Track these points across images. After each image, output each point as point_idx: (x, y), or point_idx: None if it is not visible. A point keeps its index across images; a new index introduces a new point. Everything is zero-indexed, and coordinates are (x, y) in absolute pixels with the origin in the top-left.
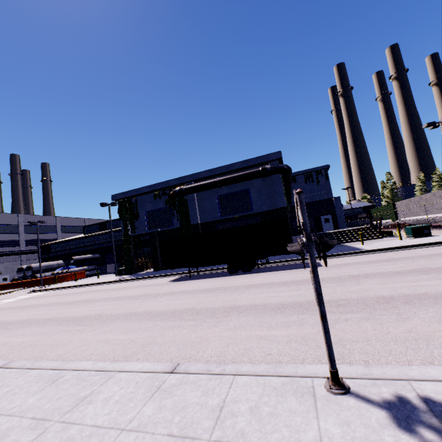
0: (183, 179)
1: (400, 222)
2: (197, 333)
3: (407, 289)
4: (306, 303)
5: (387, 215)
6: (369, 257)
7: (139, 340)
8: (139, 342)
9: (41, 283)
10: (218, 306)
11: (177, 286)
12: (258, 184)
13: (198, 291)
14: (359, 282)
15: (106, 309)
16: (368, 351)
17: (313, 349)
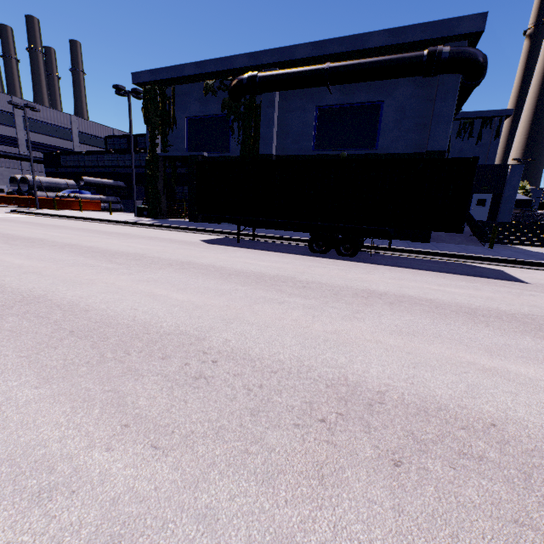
0: (260, 58)
1: None
2: None
3: None
4: None
5: None
6: None
7: None
8: None
9: (36, 204)
10: (283, 358)
11: (206, 252)
12: (405, 93)
13: (240, 276)
14: None
15: (23, 267)
16: None
17: None
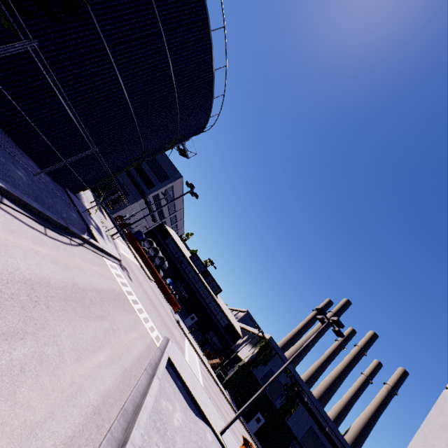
0: (311, 396)
1: None
2: None
3: None
4: None
5: None
6: None
7: None
8: None
9: (167, 295)
10: None
11: None
12: None
13: None
14: None
15: None
16: None
17: None
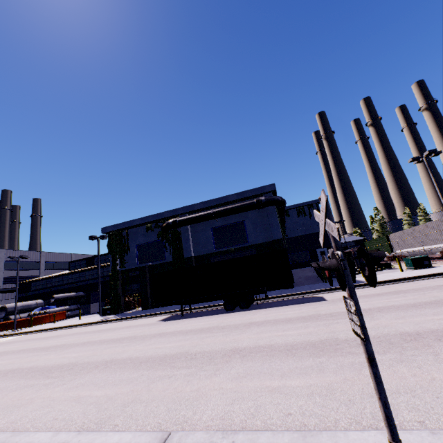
0: (177, 211)
1: (396, 254)
2: (193, 386)
3: (431, 324)
4: (319, 343)
5: (382, 247)
6: (375, 289)
7: (118, 397)
8: (119, 399)
9: (13, 326)
10: (216, 349)
11: (167, 326)
12: (253, 215)
13: (192, 332)
14: (374, 317)
15: (83, 355)
16: (418, 407)
17: (344, 404)
